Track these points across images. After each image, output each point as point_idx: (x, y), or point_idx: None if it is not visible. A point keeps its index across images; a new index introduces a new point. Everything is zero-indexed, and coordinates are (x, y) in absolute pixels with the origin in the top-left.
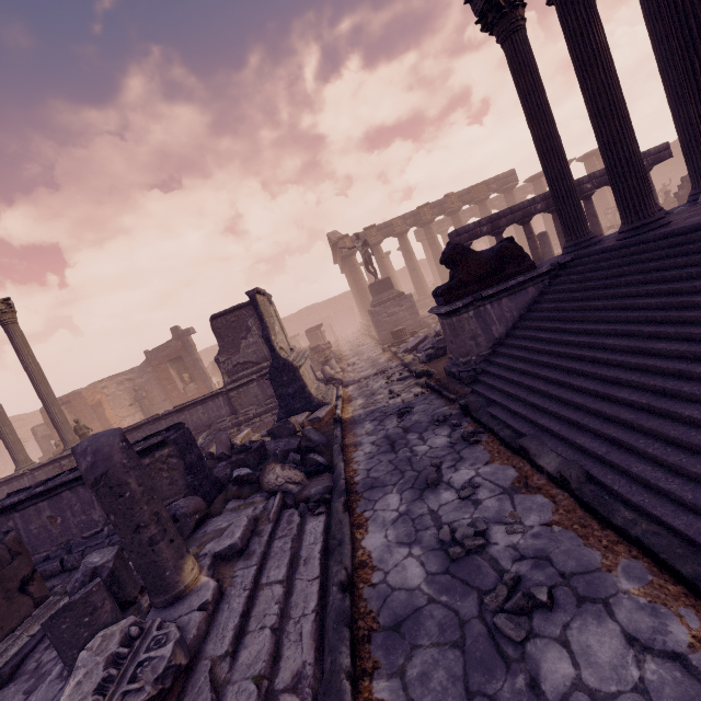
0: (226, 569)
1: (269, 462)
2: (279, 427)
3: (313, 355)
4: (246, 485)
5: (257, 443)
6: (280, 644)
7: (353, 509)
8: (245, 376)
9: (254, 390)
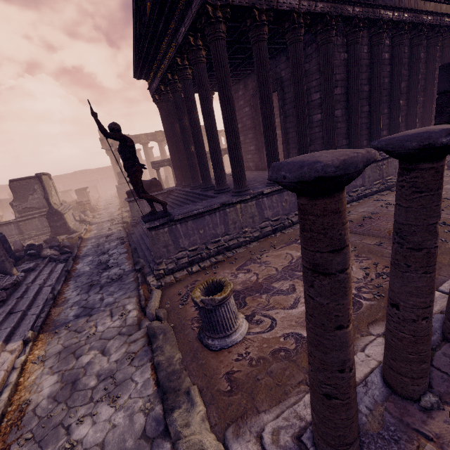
0: (27, 273)
1: (45, 248)
2: (50, 239)
3: (78, 206)
4: (33, 257)
5: (39, 244)
6: (46, 282)
7: (76, 261)
8: (31, 214)
9: (36, 222)
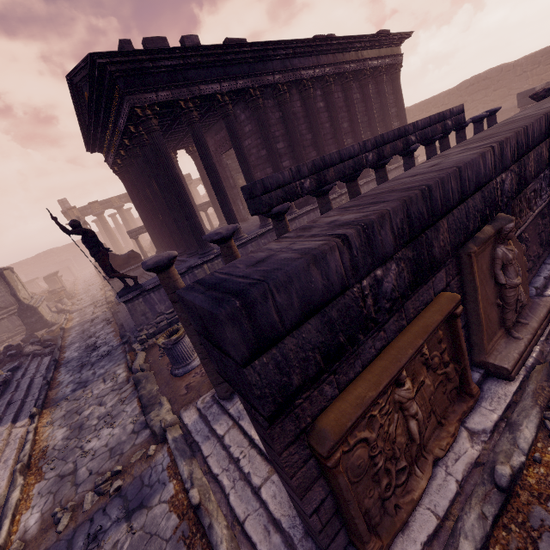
0: (13, 372)
1: (26, 345)
2: (28, 337)
3: (51, 296)
4: (15, 357)
5: (17, 344)
6: (36, 375)
7: (62, 351)
8: None
9: (6, 324)
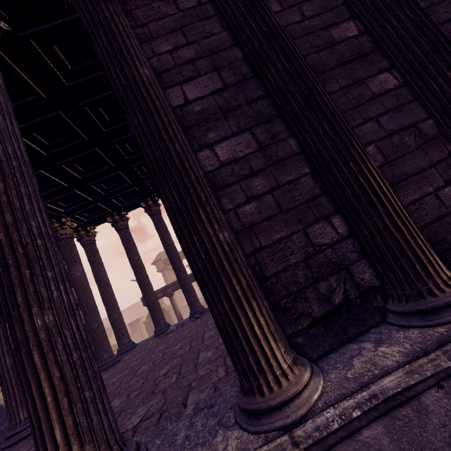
0: None
1: None
2: None
3: None
4: None
5: None
6: None
7: None
8: None
9: None
